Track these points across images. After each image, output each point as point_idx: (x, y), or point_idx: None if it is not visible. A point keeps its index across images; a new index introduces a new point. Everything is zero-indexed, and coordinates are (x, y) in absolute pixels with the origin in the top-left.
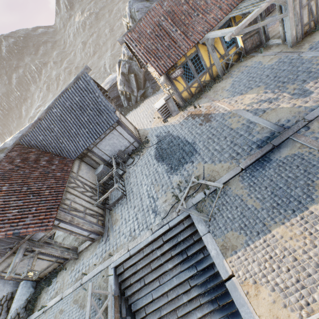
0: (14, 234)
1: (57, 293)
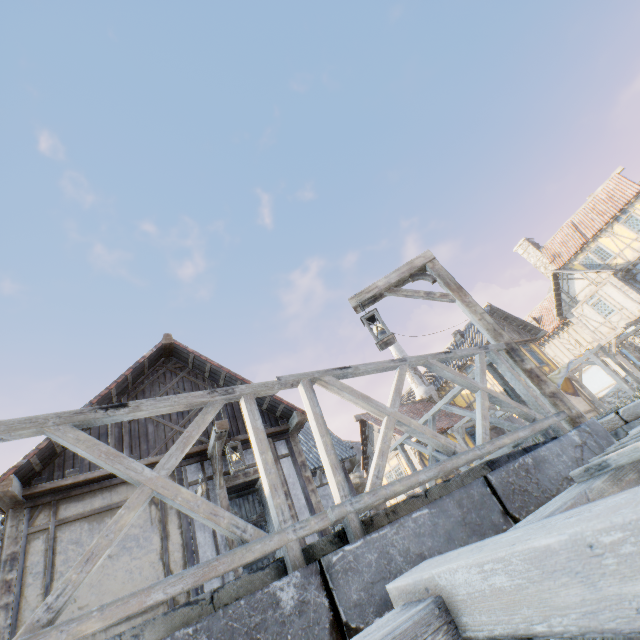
0: None
1: None
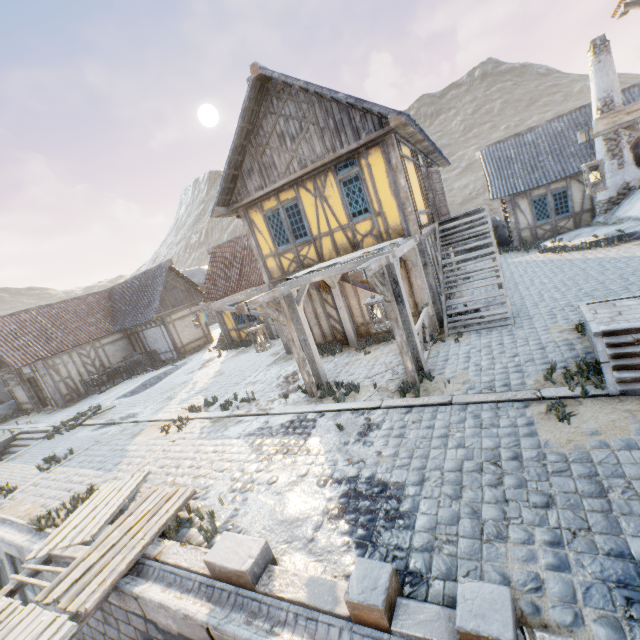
0: (1, 355)
1: (7, 425)
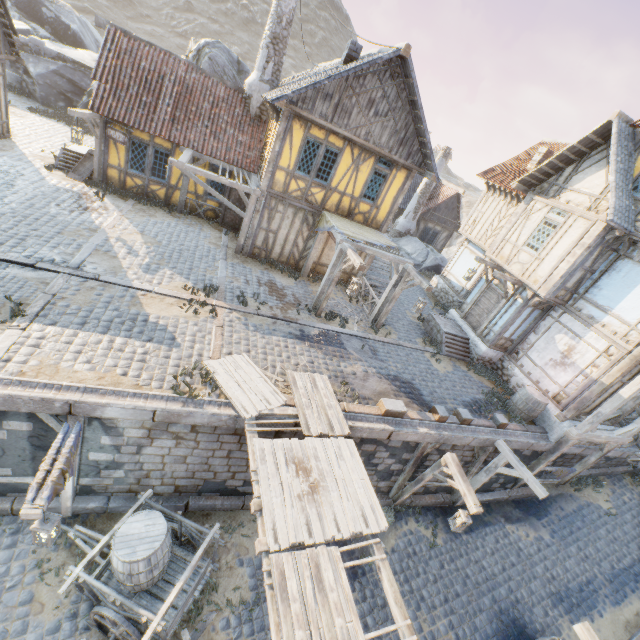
0: None
1: None
